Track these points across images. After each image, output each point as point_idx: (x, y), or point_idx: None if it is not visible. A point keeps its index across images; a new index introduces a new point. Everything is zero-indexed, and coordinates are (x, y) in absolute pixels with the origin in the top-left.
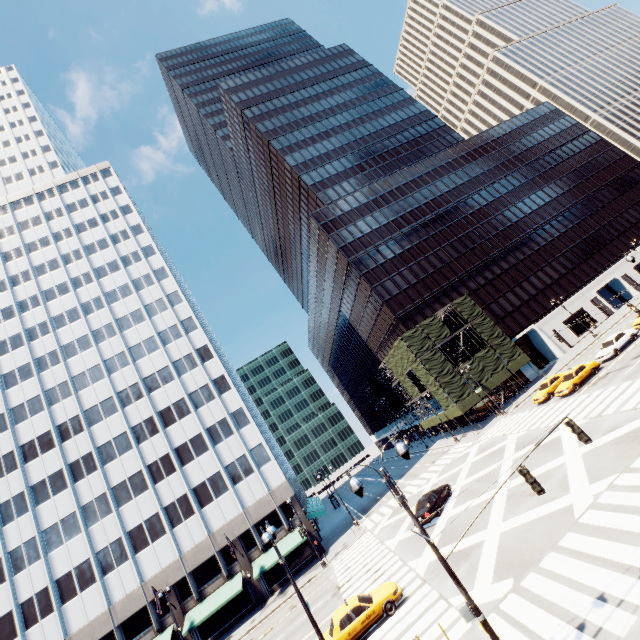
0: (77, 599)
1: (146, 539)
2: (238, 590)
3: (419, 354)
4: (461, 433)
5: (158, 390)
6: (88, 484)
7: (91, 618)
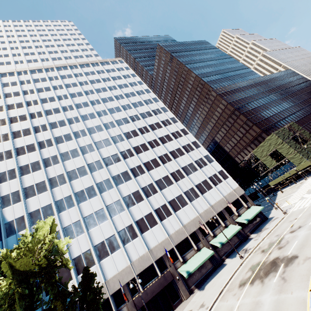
0: (149, 231)
1: (178, 205)
2: (239, 228)
3: (284, 139)
4: (301, 180)
5: (166, 143)
6: (142, 178)
7: (159, 241)
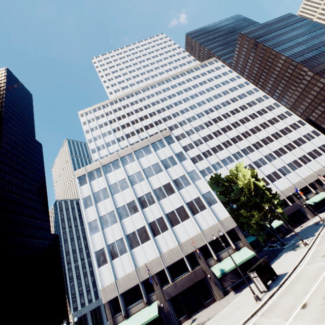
0: (277, 182)
1: (295, 167)
2: None
3: None
4: None
5: (274, 124)
6: (262, 150)
7: (286, 187)
